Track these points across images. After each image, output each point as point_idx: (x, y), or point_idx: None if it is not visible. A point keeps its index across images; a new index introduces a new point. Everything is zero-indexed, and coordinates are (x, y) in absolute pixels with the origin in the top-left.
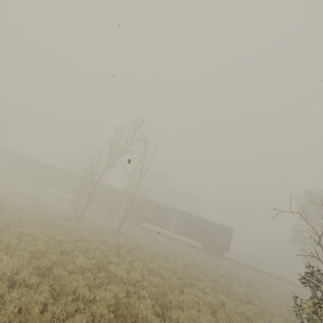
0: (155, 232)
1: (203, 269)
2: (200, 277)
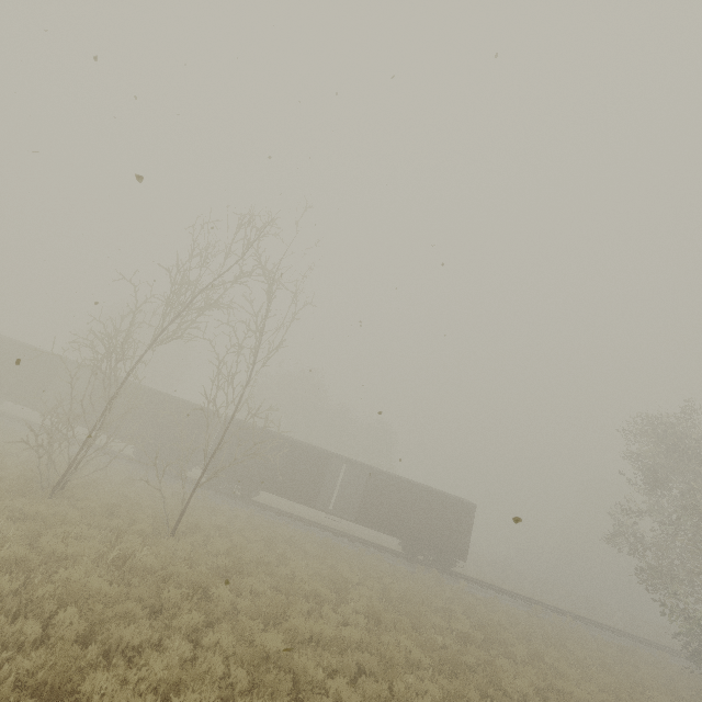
0: (289, 517)
1: (415, 622)
2: (414, 656)
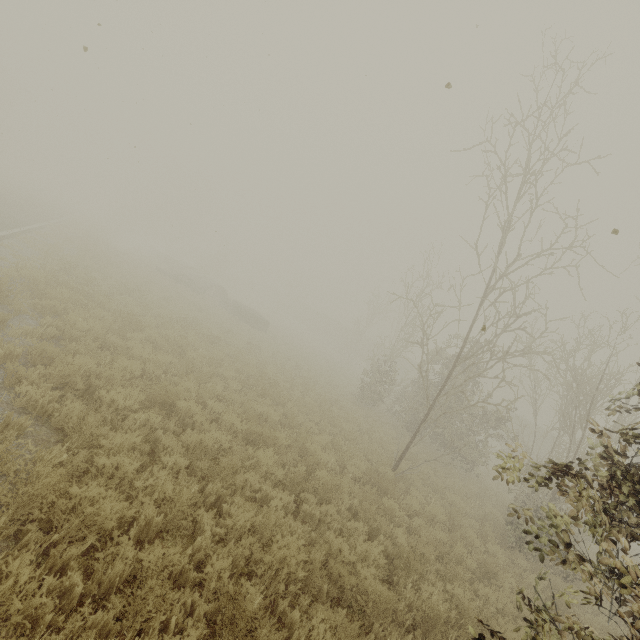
0: None
1: None
2: None
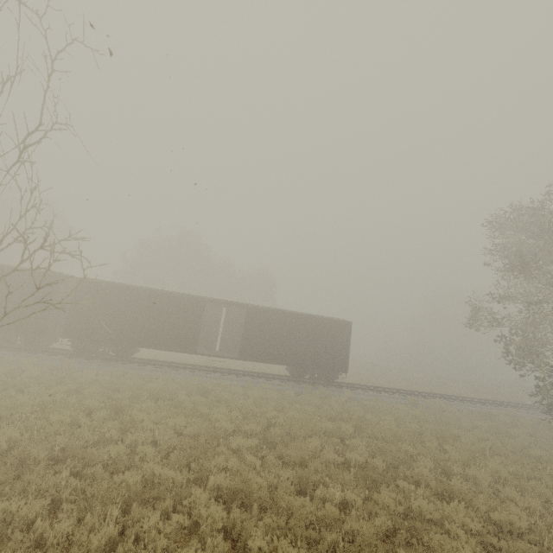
0: (172, 367)
1: (303, 476)
2: None
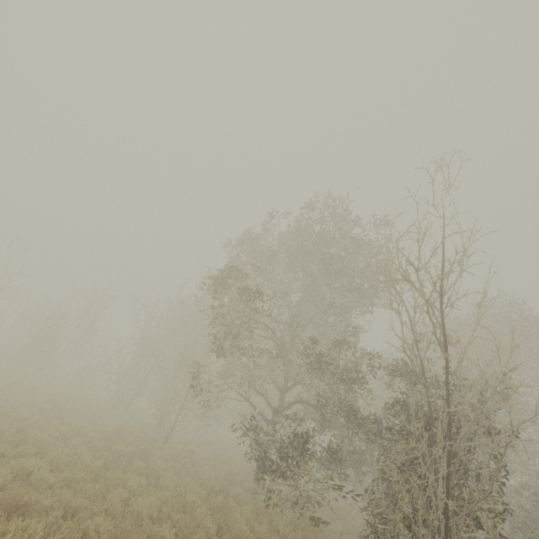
0: None
1: None
2: None
